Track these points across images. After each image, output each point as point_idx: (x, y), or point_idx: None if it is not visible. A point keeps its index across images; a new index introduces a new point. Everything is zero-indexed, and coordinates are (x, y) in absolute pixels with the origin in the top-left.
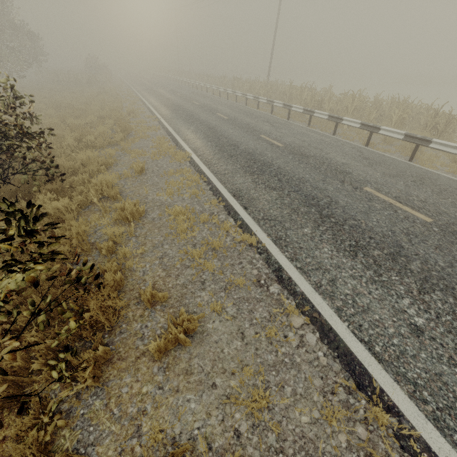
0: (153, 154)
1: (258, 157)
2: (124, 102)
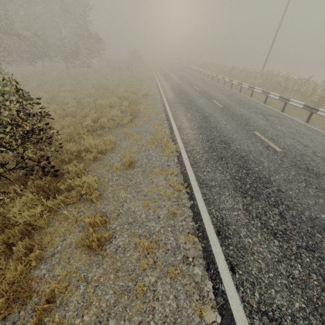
0: (148, 142)
1: (252, 165)
2: (144, 84)
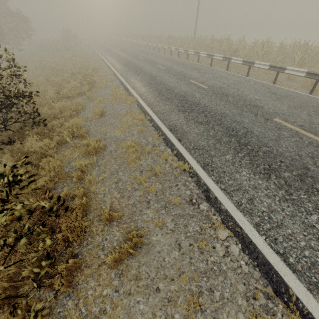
0: (111, 100)
1: (189, 98)
2: (90, 61)
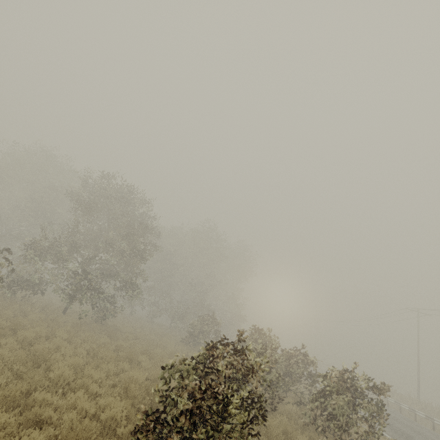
0: None
1: None
2: None
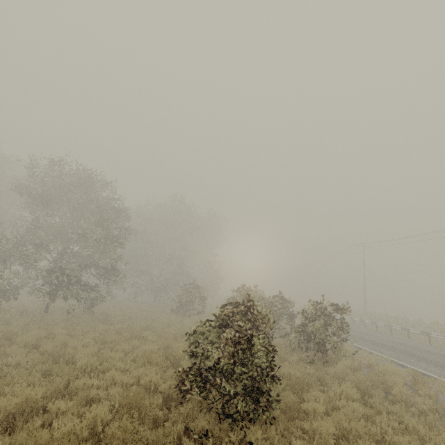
0: None
1: (378, 342)
2: None
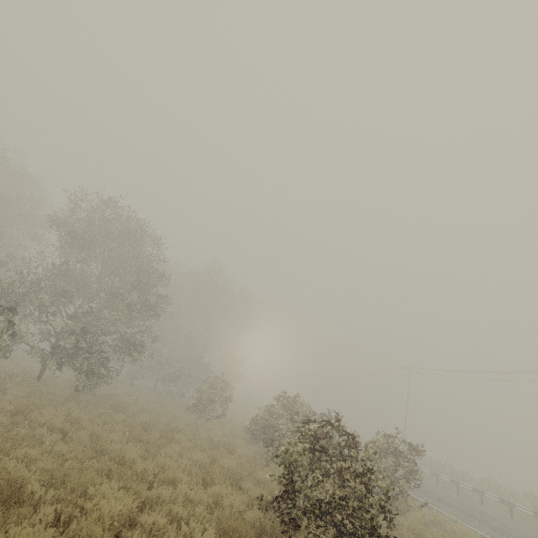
0: None
1: (431, 494)
2: None
